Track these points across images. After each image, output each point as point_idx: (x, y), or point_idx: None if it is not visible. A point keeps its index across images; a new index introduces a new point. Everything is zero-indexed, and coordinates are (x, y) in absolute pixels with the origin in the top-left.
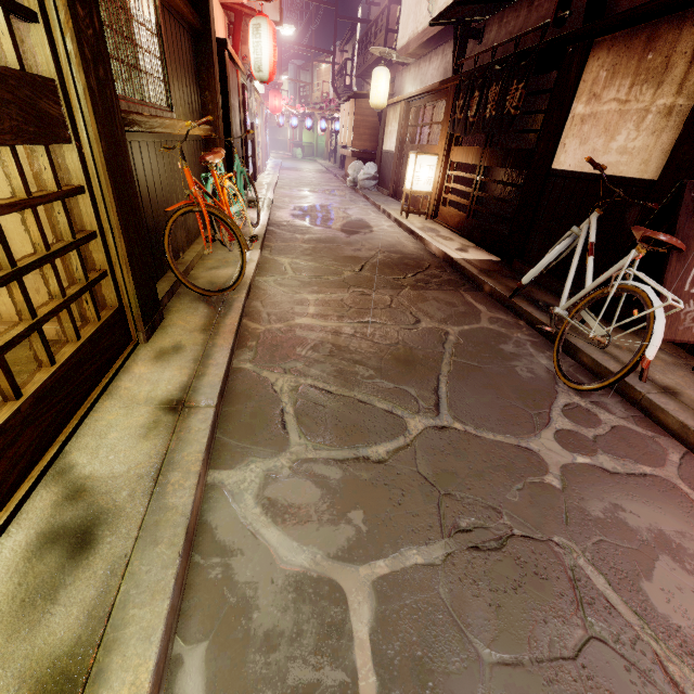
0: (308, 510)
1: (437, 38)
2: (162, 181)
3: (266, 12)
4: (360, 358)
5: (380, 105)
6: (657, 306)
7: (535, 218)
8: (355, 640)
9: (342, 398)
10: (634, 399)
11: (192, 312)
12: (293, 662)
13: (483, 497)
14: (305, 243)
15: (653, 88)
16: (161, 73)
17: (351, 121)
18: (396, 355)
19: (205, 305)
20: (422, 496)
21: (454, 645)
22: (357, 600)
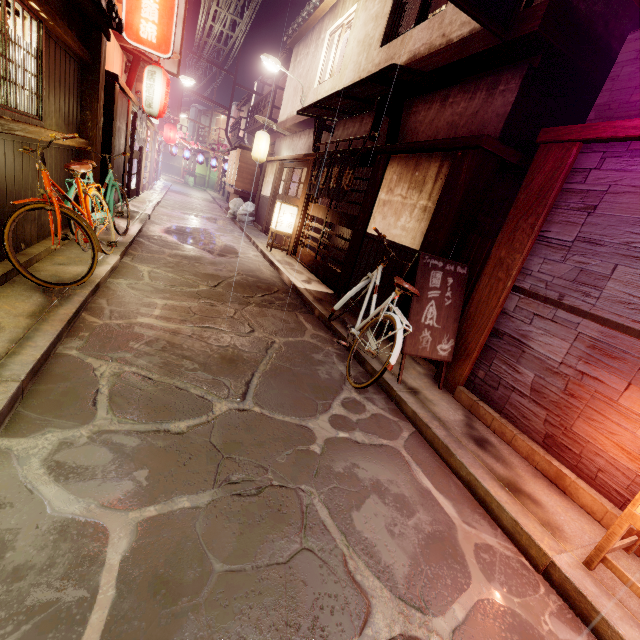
0: (95, 470)
1: (306, 123)
2: (16, 176)
3: (165, 63)
4: (190, 354)
5: (260, 159)
6: (398, 329)
7: (356, 265)
8: (105, 566)
9: (161, 384)
10: (392, 396)
11: (23, 299)
12: (37, 587)
13: (257, 459)
14: (170, 257)
15: (418, 193)
16: (34, 87)
17: (236, 166)
18: (223, 354)
19: (41, 294)
20: (207, 459)
21: (194, 562)
22: (118, 536)
